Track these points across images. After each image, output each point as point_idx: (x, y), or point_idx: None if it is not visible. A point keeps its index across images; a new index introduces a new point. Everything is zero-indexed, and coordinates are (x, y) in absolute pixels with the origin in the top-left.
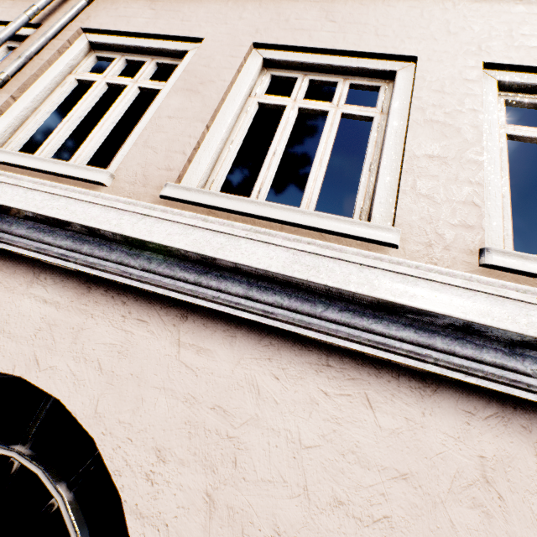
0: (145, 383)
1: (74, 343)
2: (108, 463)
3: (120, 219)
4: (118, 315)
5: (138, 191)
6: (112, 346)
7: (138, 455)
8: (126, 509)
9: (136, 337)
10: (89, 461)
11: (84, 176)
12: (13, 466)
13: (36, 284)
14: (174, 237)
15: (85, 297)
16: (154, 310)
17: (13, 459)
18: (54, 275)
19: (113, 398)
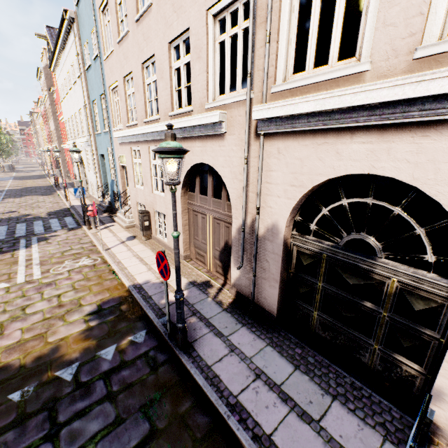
0: (437, 162)
1: (388, 156)
2: (428, 194)
3: (403, 90)
4: (408, 138)
5: (392, 64)
6: (410, 152)
7: (443, 189)
8: (443, 206)
9: (424, 145)
10: (406, 198)
11: (353, 72)
12: (370, 204)
13: (354, 137)
14: (446, 86)
15: (384, 135)
16: (431, 129)
17: (368, 202)
18: (362, 130)
19: (420, 171)
